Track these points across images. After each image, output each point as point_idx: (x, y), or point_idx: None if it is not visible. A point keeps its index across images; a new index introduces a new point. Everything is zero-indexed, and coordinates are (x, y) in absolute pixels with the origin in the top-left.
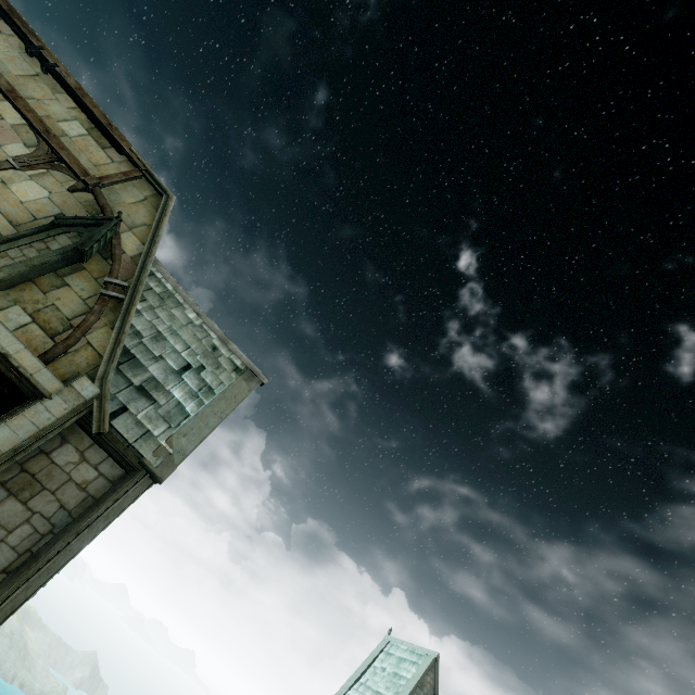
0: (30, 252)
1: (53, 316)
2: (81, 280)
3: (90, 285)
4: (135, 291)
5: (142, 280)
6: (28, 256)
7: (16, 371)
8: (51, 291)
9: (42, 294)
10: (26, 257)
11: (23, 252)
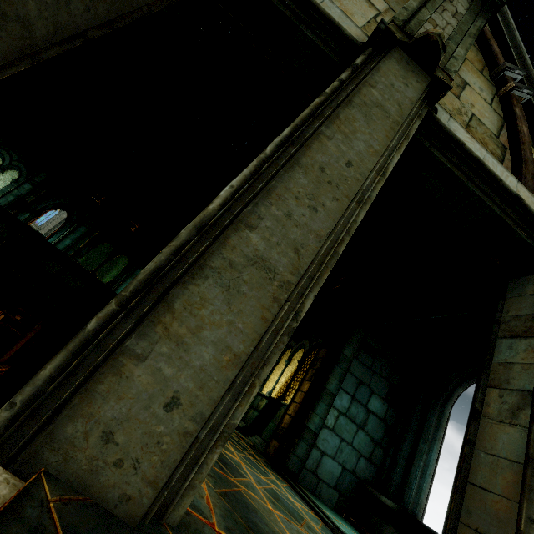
0: (448, 18)
1: (482, 133)
2: (471, 75)
3: (481, 81)
4: (533, 82)
5: (529, 65)
6: (451, 25)
7: (528, 225)
8: (460, 94)
9: (456, 100)
10: (450, 27)
11: (442, 18)
